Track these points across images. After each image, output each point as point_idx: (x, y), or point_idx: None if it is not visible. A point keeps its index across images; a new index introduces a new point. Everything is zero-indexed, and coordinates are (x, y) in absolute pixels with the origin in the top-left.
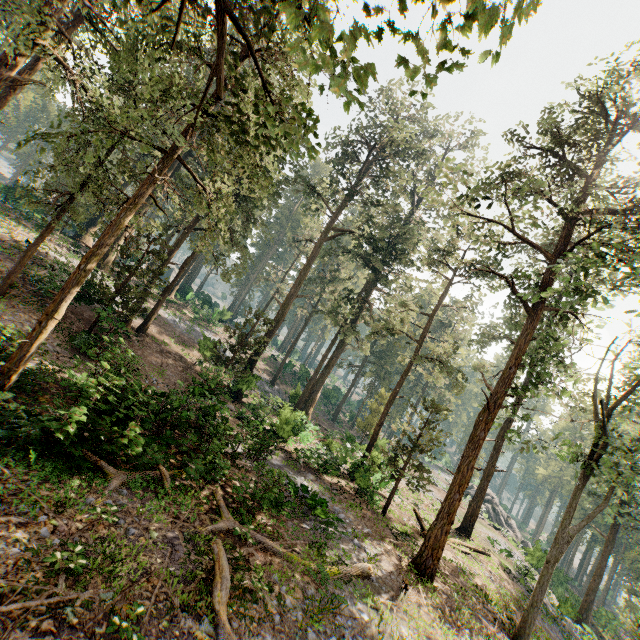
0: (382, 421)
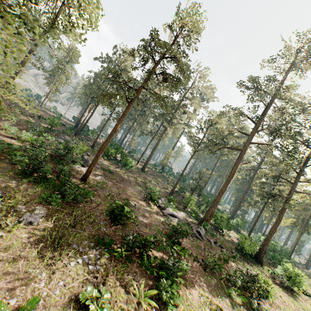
0: (286, 240)
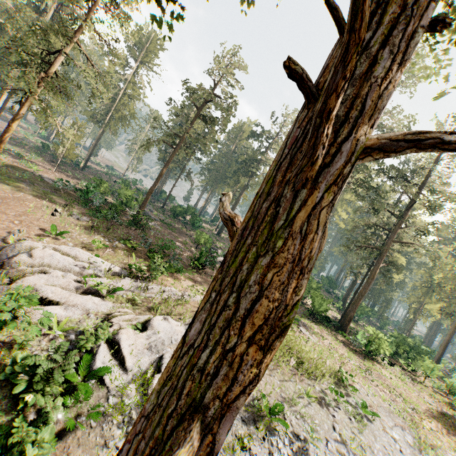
0: None
